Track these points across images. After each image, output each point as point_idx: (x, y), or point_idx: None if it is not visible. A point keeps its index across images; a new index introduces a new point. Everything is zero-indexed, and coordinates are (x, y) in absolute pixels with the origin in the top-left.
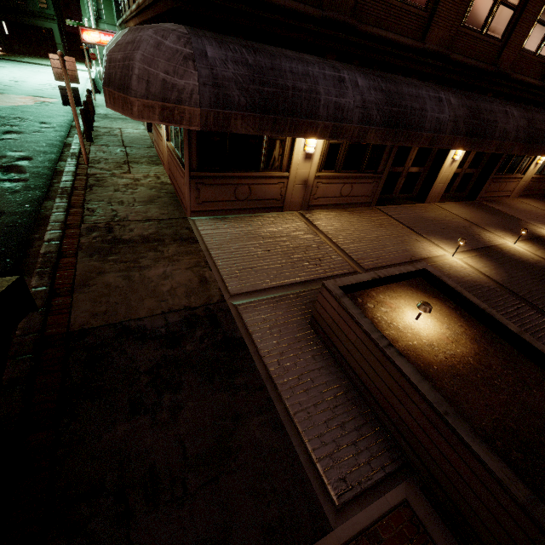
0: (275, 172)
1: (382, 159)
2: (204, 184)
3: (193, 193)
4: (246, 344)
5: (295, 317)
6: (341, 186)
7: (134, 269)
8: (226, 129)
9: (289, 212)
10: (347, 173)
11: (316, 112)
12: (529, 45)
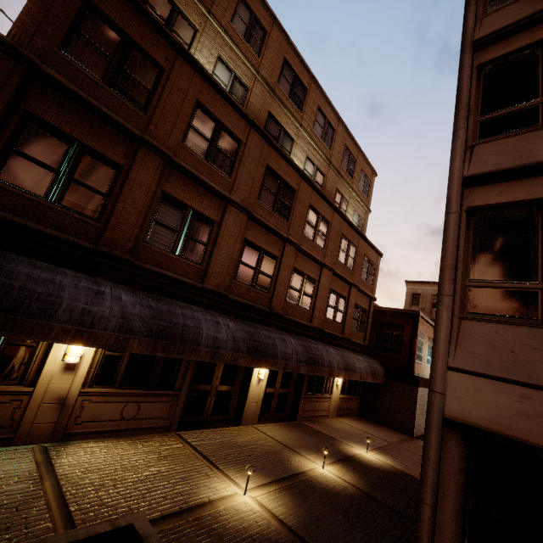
0: (9, 385)
1: (179, 375)
2: None
3: None
4: None
5: None
6: (122, 405)
7: None
8: None
9: (24, 446)
10: (131, 389)
11: (52, 314)
12: (291, 299)
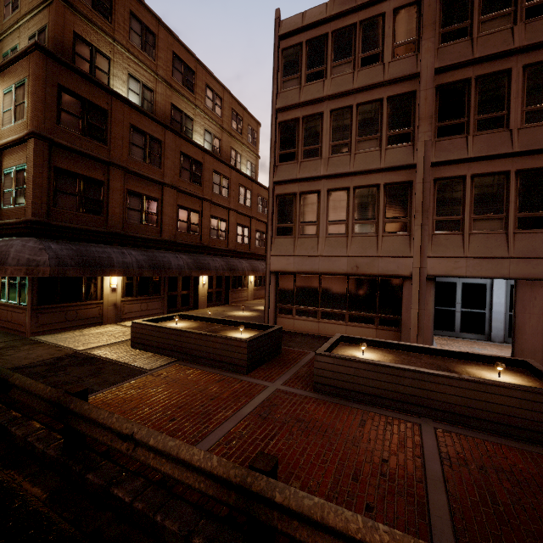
0: (93, 301)
1: (161, 288)
2: (42, 313)
3: (34, 320)
4: (97, 357)
5: (122, 348)
6: (140, 304)
7: (4, 356)
8: (65, 275)
9: (108, 324)
10: (141, 297)
11: (113, 265)
12: (213, 236)
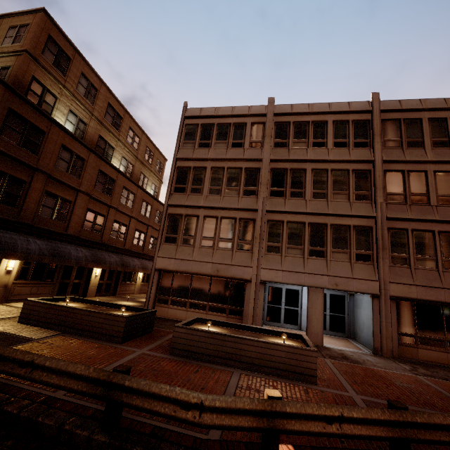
0: None
1: (56, 275)
2: None
3: None
4: None
5: (9, 322)
6: (31, 288)
7: None
8: None
9: None
10: (34, 281)
11: (16, 250)
12: (113, 236)
